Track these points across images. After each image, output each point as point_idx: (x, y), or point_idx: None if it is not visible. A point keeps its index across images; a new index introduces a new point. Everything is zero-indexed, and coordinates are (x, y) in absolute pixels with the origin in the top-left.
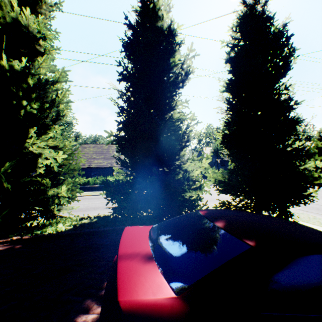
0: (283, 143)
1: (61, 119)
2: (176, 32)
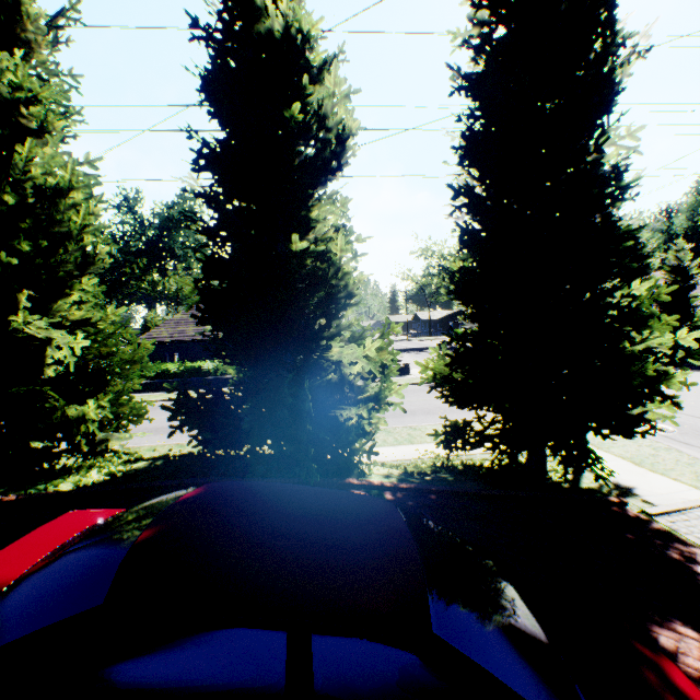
0: (590, 287)
1: (95, 264)
2: (315, 38)
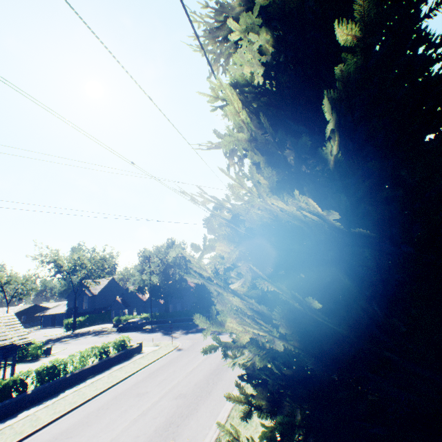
0: None
1: None
2: None
